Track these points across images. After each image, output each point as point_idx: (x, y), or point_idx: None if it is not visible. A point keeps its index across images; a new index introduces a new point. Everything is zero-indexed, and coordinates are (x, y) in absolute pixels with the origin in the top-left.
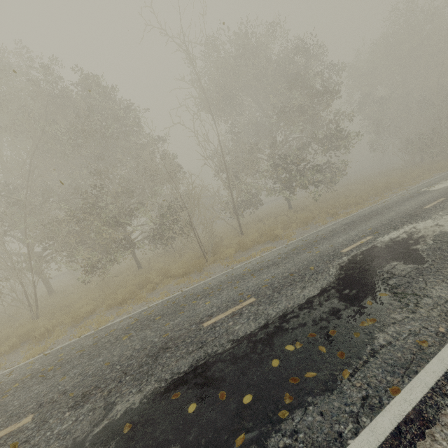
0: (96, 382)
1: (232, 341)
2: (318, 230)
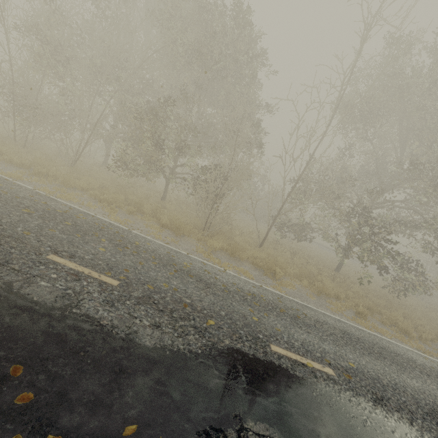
0: None
1: (8, 285)
2: (312, 308)
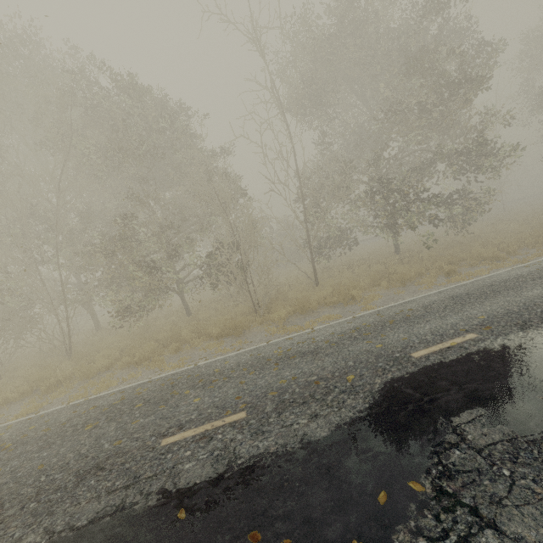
0: (8, 495)
1: (162, 492)
2: (410, 300)
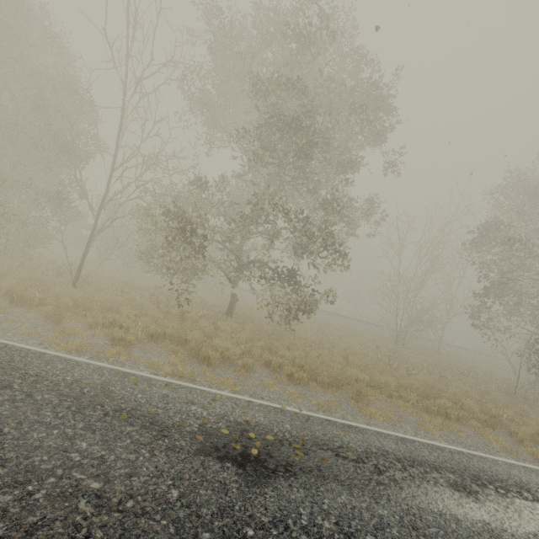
0: None
1: None
2: None
